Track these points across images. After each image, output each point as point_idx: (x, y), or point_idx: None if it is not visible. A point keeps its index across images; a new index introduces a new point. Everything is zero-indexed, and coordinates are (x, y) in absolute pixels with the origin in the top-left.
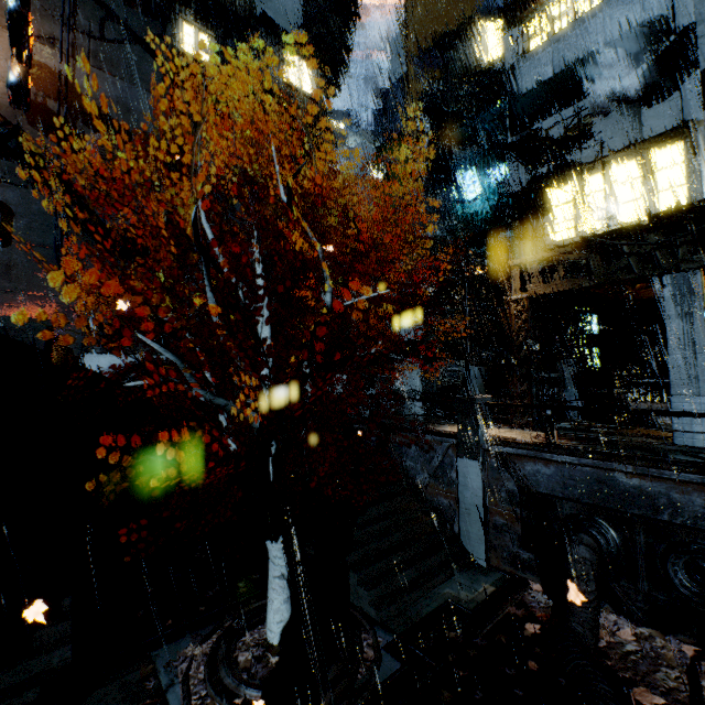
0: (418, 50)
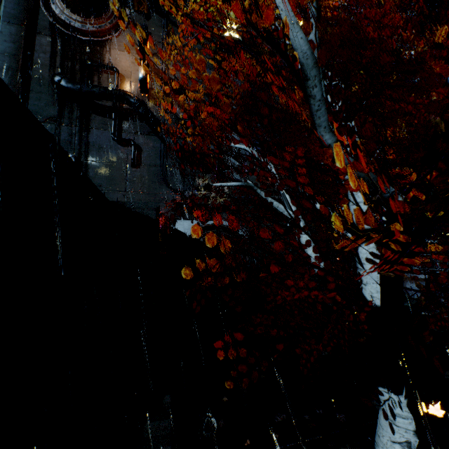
0: None
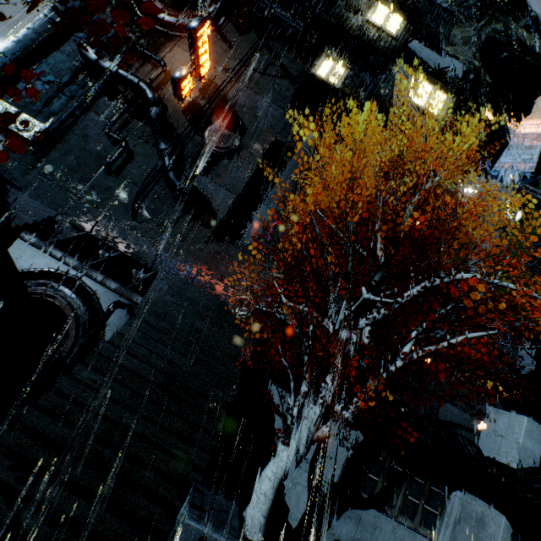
0: None
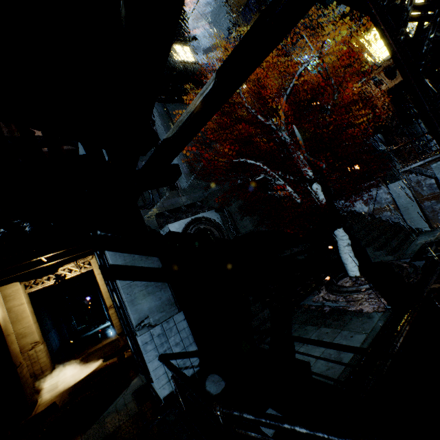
0: (239, 8)
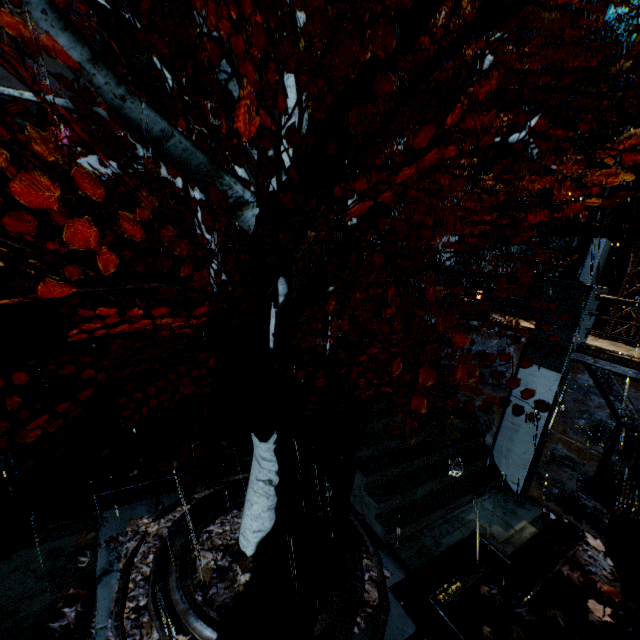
0: None
